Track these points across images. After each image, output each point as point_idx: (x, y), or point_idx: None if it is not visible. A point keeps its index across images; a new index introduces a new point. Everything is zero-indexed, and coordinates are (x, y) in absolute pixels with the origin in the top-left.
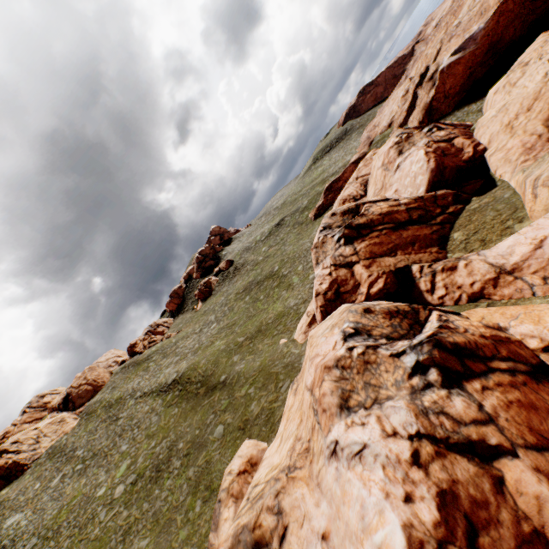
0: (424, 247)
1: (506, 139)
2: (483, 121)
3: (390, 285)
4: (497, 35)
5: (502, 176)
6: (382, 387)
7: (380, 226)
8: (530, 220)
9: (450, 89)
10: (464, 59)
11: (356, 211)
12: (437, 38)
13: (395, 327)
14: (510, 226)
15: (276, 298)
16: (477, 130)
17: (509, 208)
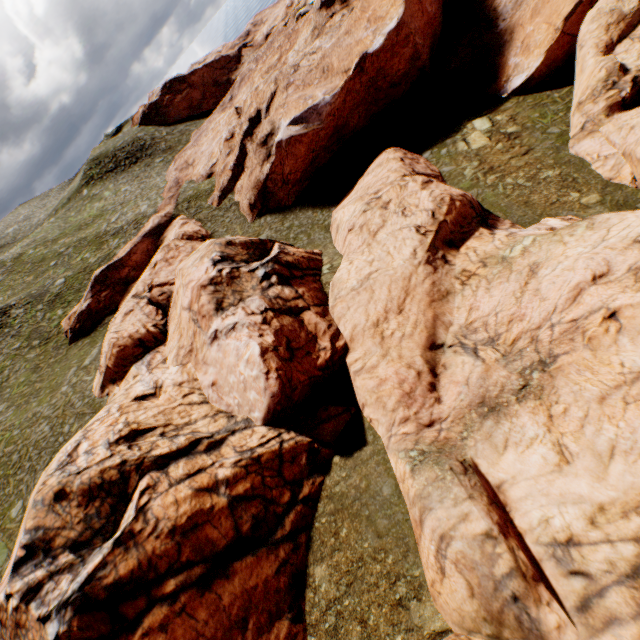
0: (266, 624)
1: (377, 355)
2: (341, 287)
3: None
4: (343, 118)
5: (374, 423)
6: None
7: (173, 577)
8: (434, 602)
9: (291, 174)
10: (308, 138)
11: (121, 490)
12: (270, 61)
13: None
14: (405, 599)
15: None
16: (334, 301)
17: (397, 538)
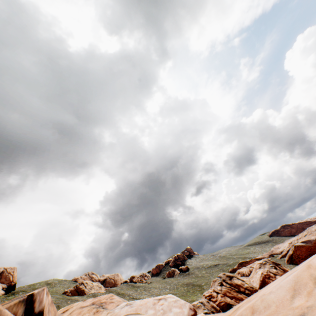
0: None
1: None
2: None
3: (224, 306)
4: None
5: None
6: (198, 312)
7: (233, 287)
8: None
9: (299, 254)
10: (305, 246)
11: (231, 277)
12: None
13: (211, 309)
14: None
15: (195, 294)
16: None
17: None
